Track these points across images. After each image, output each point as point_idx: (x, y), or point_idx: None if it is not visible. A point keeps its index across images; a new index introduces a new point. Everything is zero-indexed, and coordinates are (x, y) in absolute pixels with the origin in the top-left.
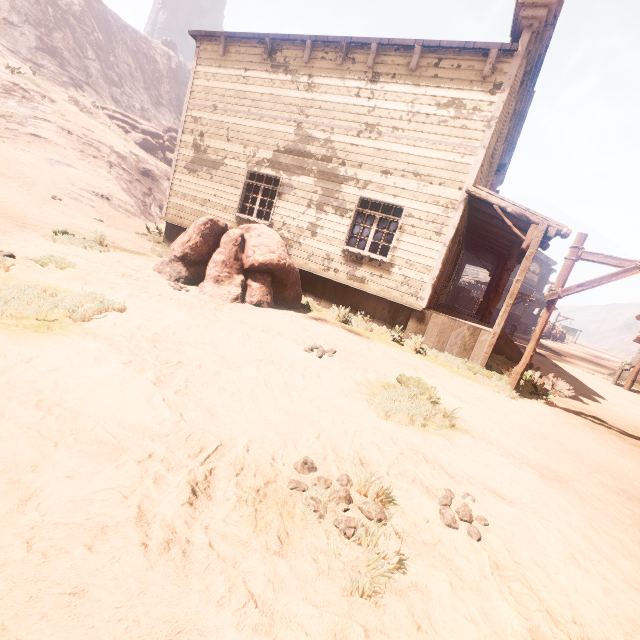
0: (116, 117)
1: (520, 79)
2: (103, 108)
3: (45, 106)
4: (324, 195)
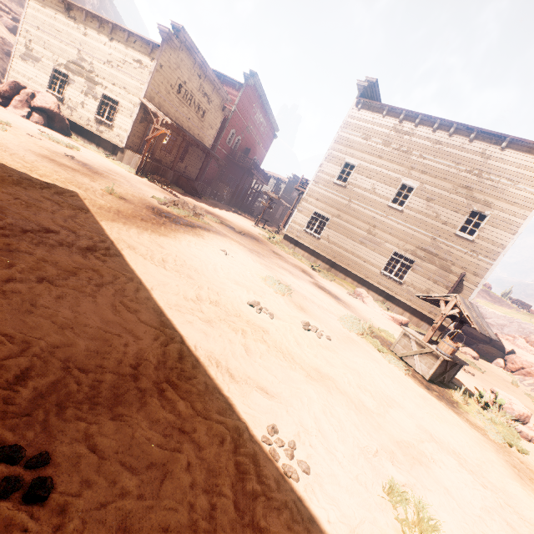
0: None
1: (187, 60)
2: None
3: None
4: (88, 89)
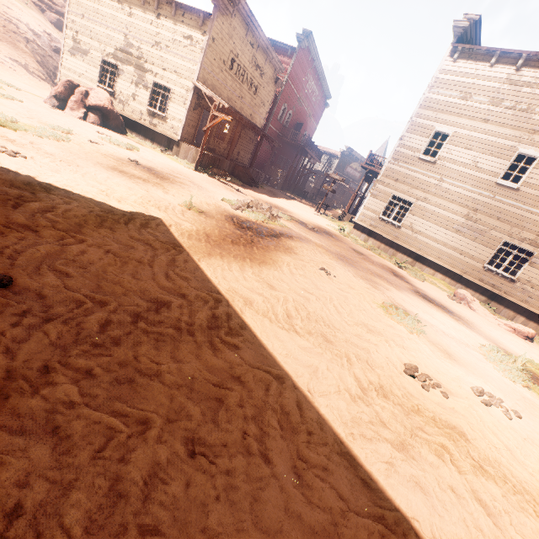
0: None
1: (240, 28)
2: None
3: None
4: (138, 78)
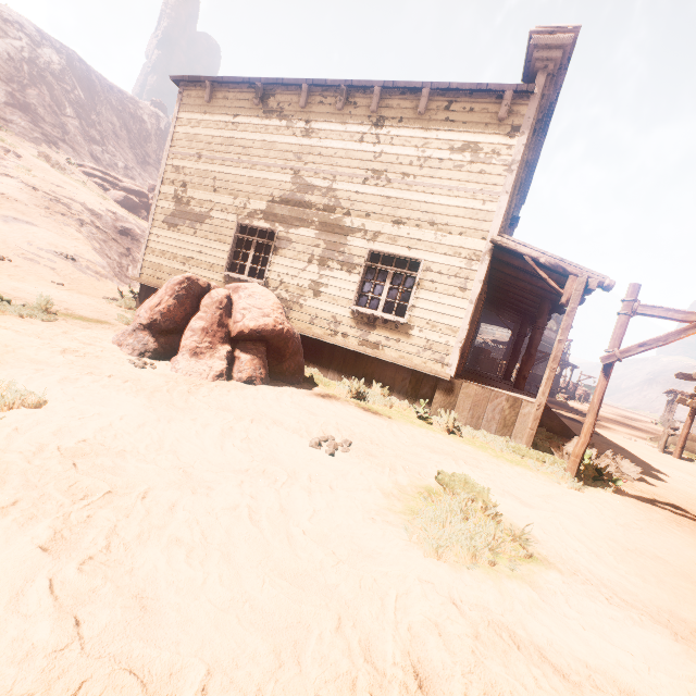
0: (94, 174)
1: (533, 126)
2: (80, 165)
3: (8, 161)
4: (327, 249)
